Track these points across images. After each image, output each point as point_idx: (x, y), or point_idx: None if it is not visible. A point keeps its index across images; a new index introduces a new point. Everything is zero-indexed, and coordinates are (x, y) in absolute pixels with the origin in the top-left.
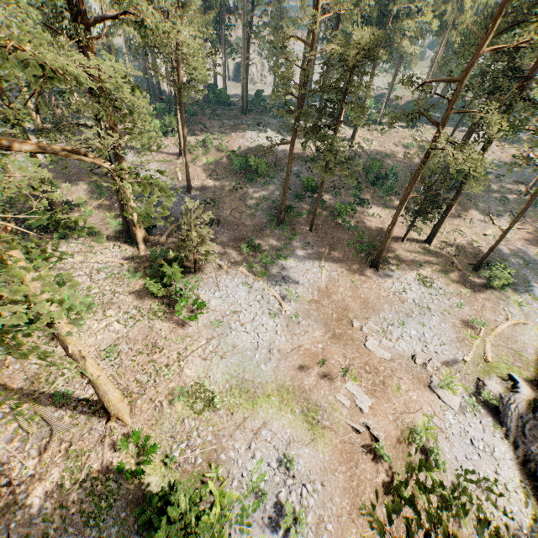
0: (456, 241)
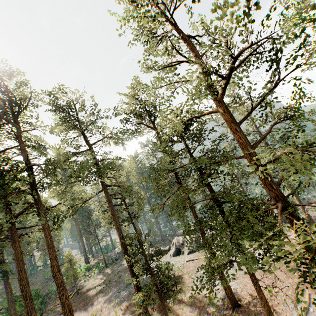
0: (130, 315)
